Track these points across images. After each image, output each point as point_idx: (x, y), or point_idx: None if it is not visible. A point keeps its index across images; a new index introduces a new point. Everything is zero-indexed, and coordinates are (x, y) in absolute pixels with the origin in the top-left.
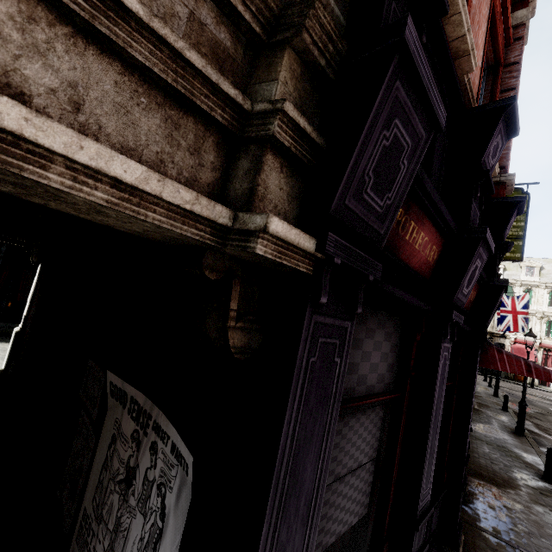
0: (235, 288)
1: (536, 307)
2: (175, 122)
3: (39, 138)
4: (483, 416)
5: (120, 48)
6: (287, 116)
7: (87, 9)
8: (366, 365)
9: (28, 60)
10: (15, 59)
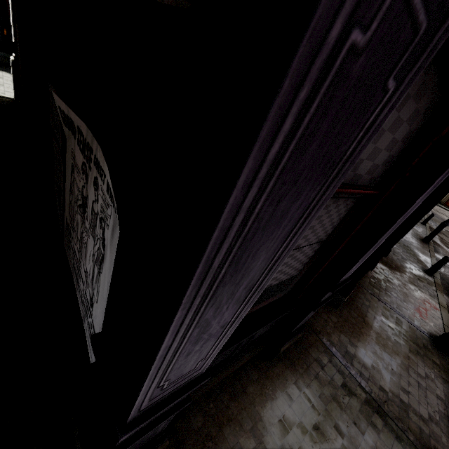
0: None
1: None
2: None
3: None
4: None
5: None
6: None
7: None
8: (369, 147)
9: None
10: None
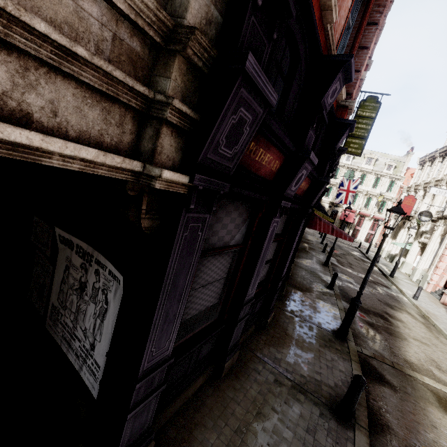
0: (144, 198)
1: (365, 187)
2: (108, 110)
3: (48, 147)
4: (309, 255)
5: (75, 76)
6: (175, 107)
7: (57, 60)
8: (224, 231)
9: (29, 94)
10: (22, 95)
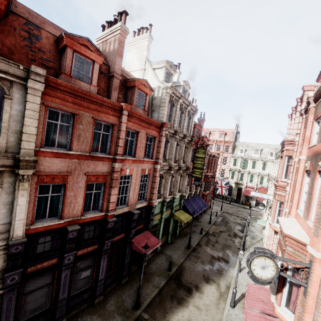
0: None
1: (257, 170)
2: None
3: None
4: (184, 239)
5: None
6: None
7: None
8: (37, 284)
9: None
10: None
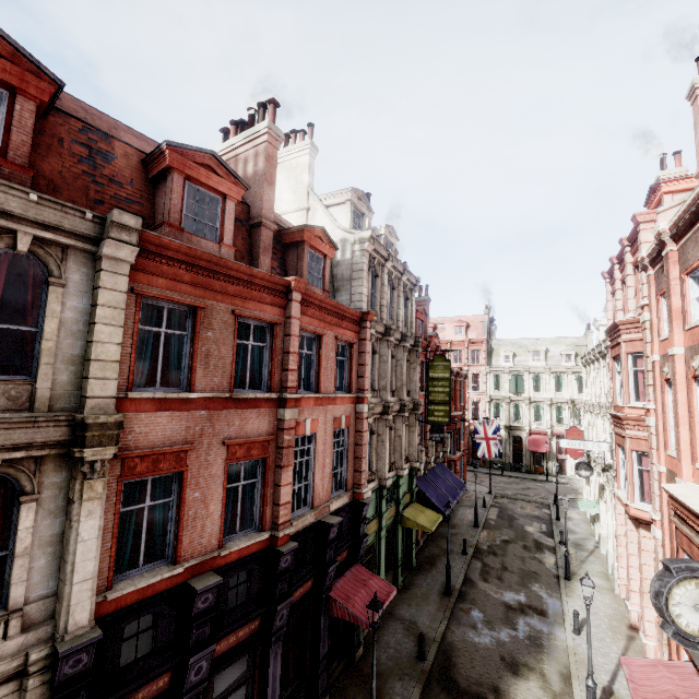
0: None
1: (545, 394)
2: None
3: None
4: (432, 574)
5: None
6: None
7: None
8: None
9: None
10: None
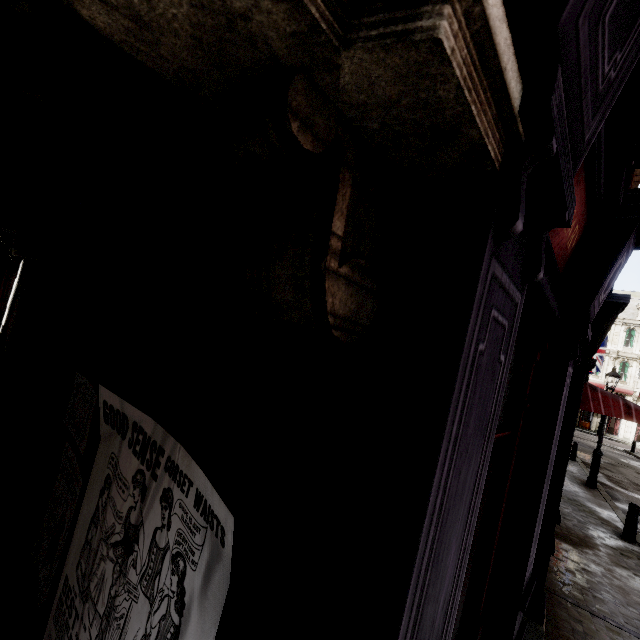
0: (342, 189)
1: (611, 346)
2: None
3: None
4: None
5: None
6: None
7: None
8: None
9: None
10: None
